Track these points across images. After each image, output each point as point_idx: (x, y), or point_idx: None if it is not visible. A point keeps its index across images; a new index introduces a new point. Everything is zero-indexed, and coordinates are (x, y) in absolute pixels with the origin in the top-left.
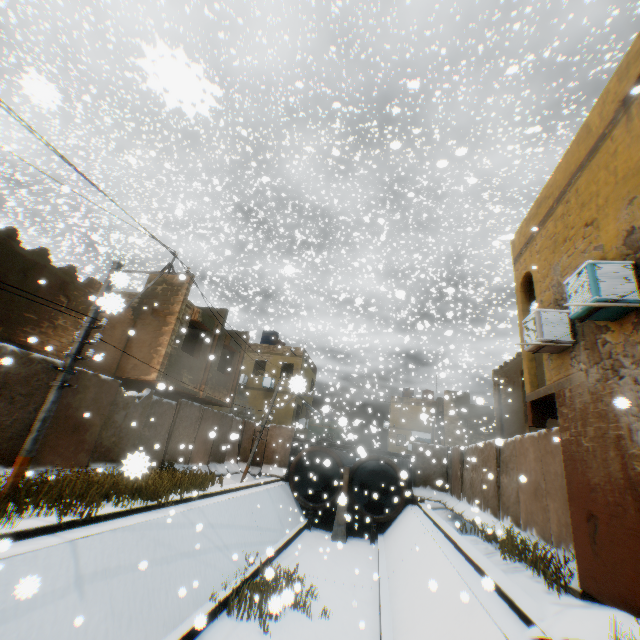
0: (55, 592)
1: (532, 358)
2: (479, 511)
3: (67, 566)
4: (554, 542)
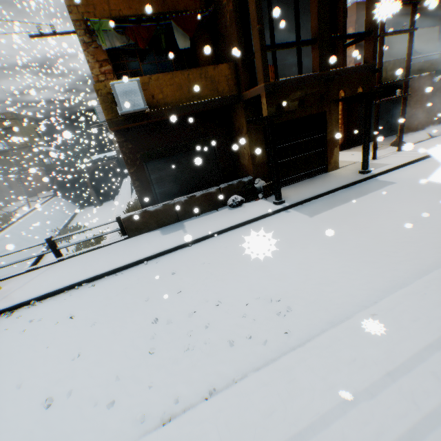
0: None
1: None
2: None
3: None
4: None
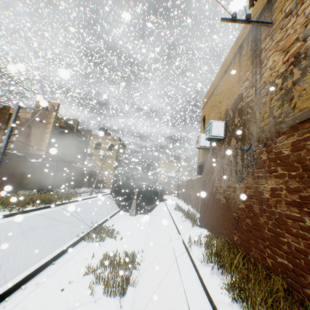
0: (14, 236)
1: (202, 149)
2: (183, 203)
3: (17, 228)
4: (199, 212)
